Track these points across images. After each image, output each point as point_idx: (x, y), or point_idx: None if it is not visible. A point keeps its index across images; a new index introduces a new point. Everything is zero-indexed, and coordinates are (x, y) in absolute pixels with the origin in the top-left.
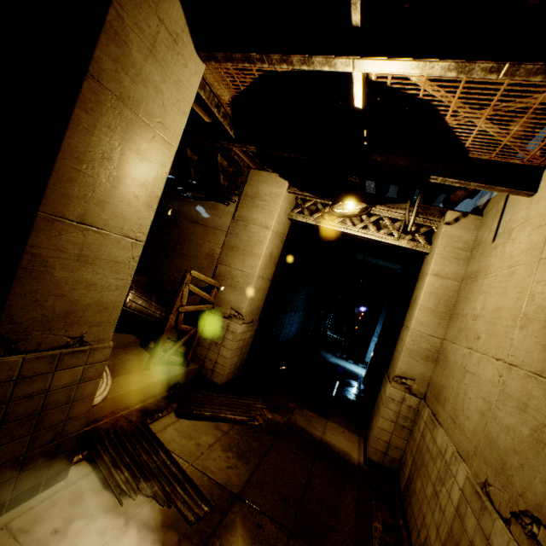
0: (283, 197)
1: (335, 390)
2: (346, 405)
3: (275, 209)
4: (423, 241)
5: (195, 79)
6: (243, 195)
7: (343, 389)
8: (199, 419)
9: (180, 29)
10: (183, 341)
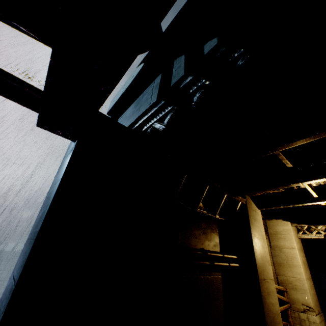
0: (291, 229)
1: None
2: None
3: (291, 237)
4: None
5: (260, 215)
6: (269, 234)
7: None
8: None
9: (254, 207)
10: None
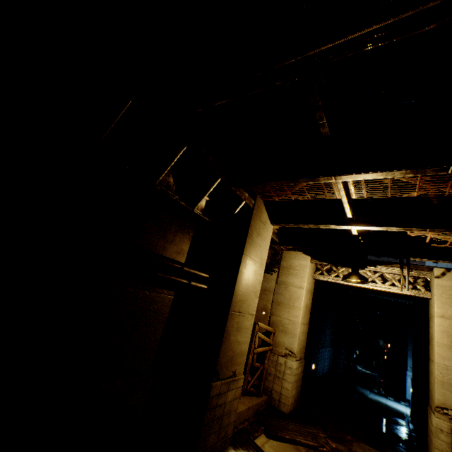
0: (308, 266)
1: (384, 426)
2: (400, 443)
3: (305, 275)
4: (422, 289)
5: (270, 233)
6: (281, 267)
7: (391, 426)
8: (282, 440)
9: (266, 219)
10: (257, 375)
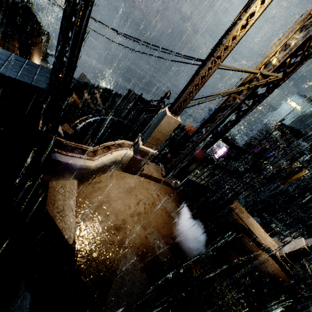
0: None
1: None
2: None
3: None
4: None
5: None
6: None
7: None
8: None
9: None
10: None
